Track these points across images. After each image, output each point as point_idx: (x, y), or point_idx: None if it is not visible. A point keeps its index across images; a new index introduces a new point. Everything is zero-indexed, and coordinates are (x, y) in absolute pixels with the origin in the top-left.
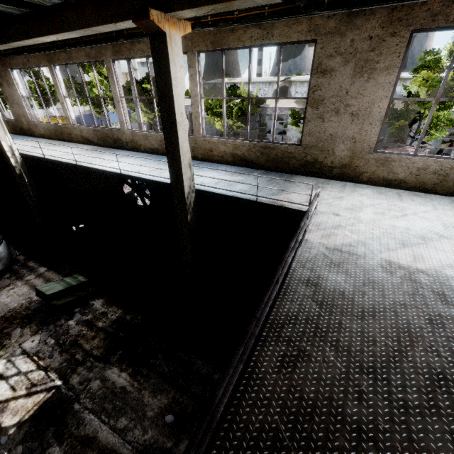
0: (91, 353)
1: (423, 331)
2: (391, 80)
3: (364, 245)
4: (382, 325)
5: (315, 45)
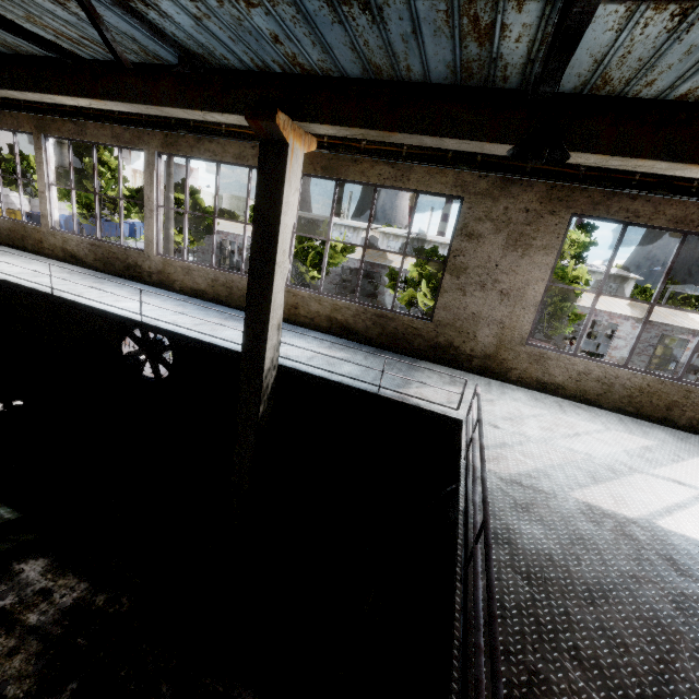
0: (1, 693)
1: (677, 623)
2: (549, 262)
3: (548, 476)
4: (624, 615)
5: (461, 203)
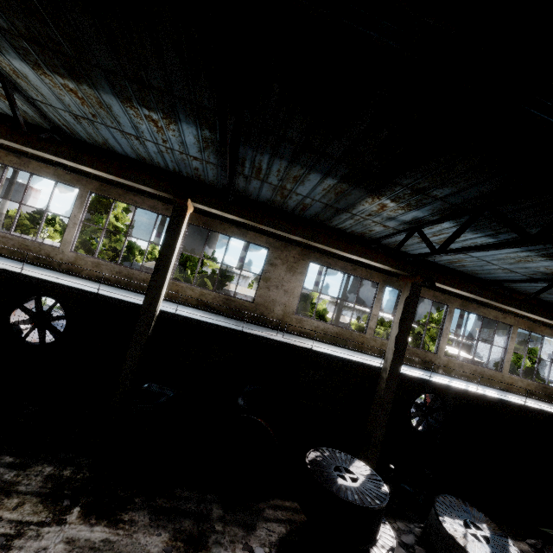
0: None
1: None
2: None
3: None
4: None
5: None
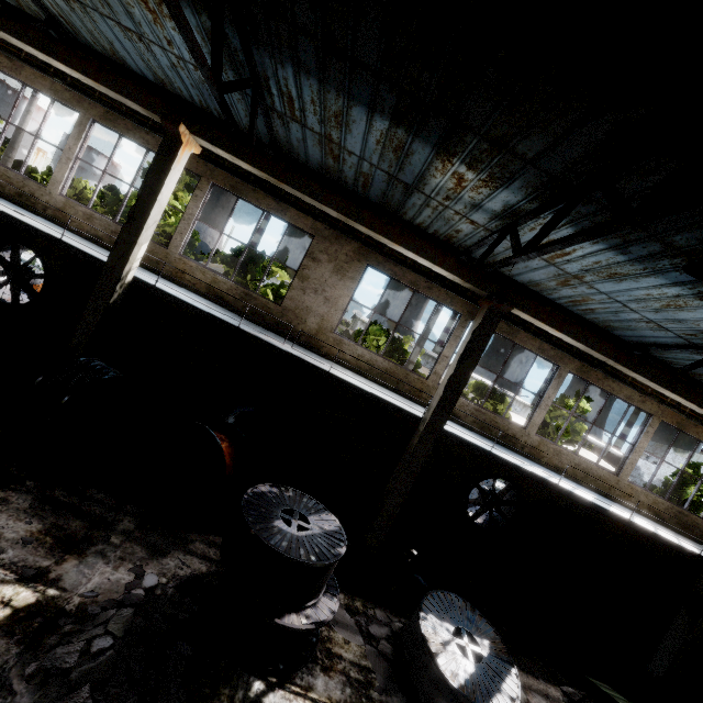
0: None
1: None
2: None
3: None
4: None
5: None
